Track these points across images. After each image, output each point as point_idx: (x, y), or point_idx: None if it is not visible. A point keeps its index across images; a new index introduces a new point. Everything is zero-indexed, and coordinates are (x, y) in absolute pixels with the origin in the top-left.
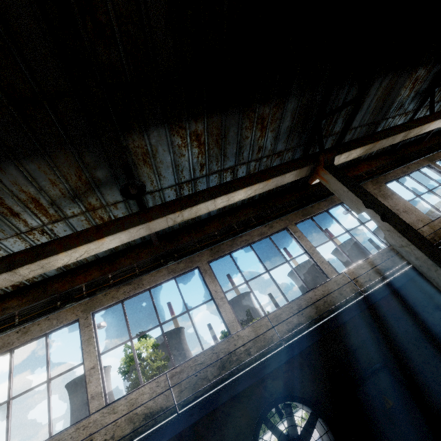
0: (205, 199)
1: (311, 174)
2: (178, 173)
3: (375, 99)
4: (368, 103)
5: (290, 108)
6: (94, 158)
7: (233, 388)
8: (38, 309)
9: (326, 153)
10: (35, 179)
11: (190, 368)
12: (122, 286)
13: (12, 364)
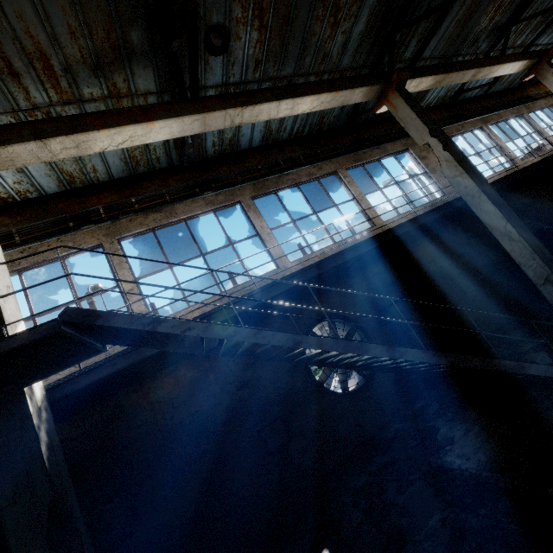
0: (270, 99)
1: (379, 99)
2: (228, 66)
3: (454, 21)
4: (446, 25)
5: (369, 2)
6: (131, 6)
7: (304, 275)
8: (44, 228)
9: (402, 70)
10: (49, 18)
11: (239, 293)
12: (150, 214)
13: (25, 285)
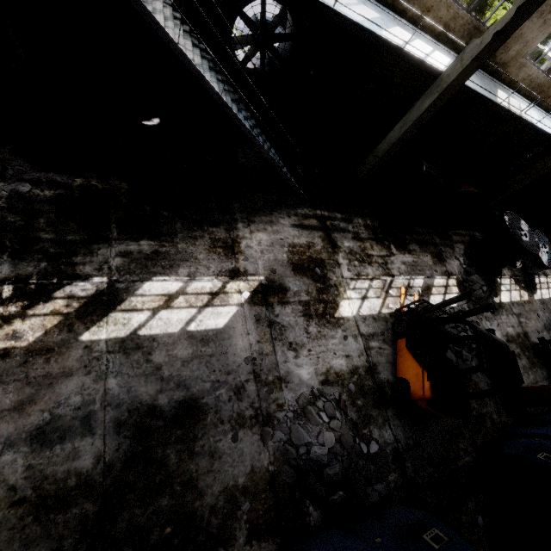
0: None
1: None
2: None
3: None
4: None
5: None
6: None
7: None
8: None
9: None
10: None
11: None
12: None
13: None
